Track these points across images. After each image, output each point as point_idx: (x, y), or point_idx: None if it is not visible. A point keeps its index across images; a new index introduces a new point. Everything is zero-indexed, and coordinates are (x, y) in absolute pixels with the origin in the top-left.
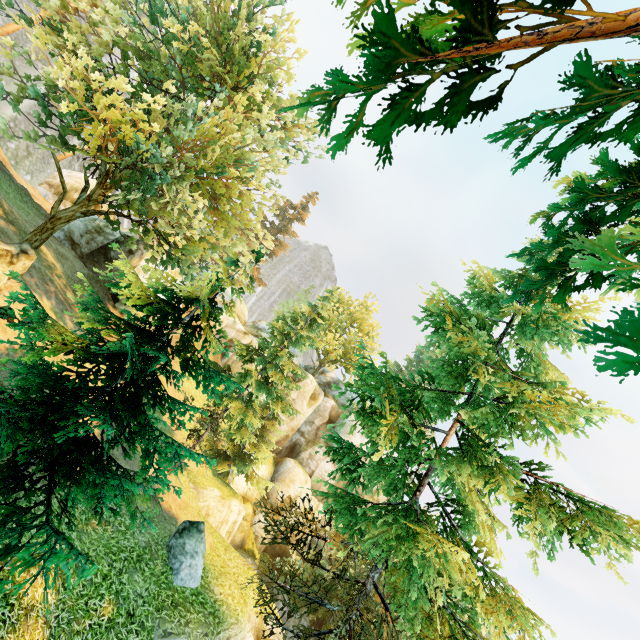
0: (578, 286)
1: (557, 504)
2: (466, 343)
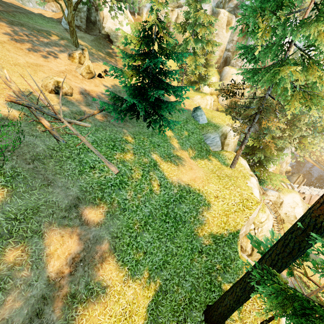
0: None
1: None
2: None
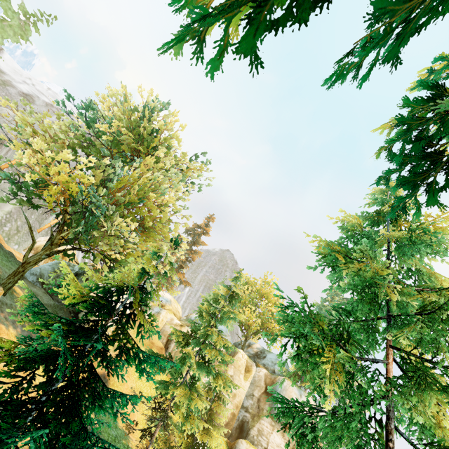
0: (438, 190)
1: None
2: (365, 268)
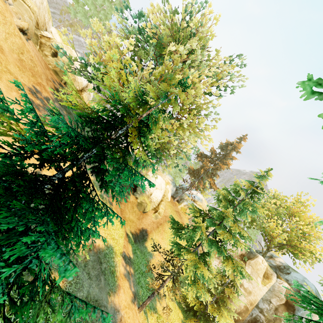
0: None
1: None
2: None
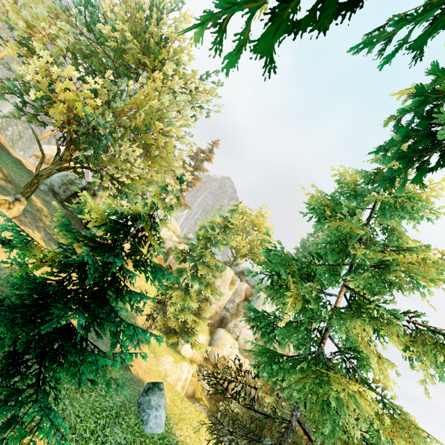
0: (428, 169)
1: (438, 343)
2: (343, 226)
